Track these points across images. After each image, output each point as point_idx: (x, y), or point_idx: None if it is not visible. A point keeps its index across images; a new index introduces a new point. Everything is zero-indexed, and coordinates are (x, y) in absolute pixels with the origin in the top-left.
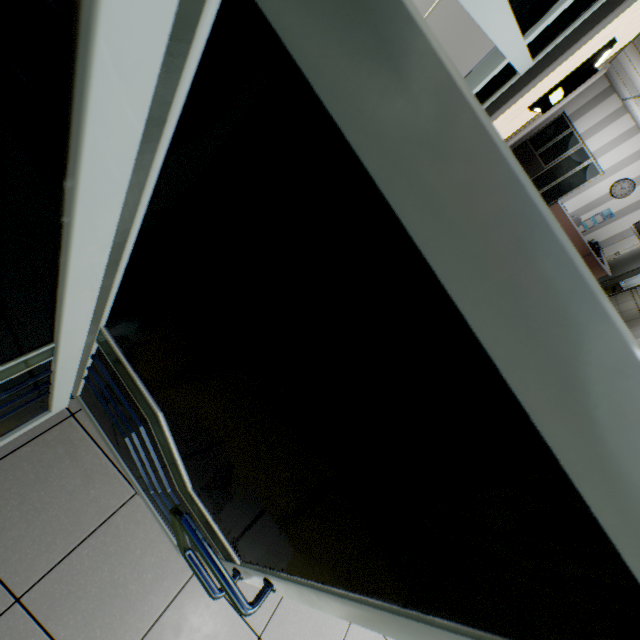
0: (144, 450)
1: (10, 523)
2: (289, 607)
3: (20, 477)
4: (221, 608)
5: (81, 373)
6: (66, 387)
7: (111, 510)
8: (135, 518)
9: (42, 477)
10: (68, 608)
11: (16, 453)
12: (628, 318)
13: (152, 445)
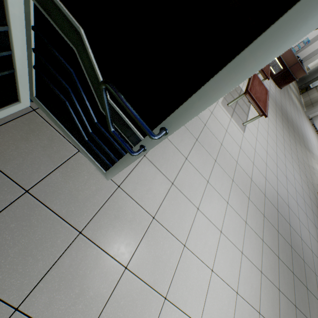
0: (77, 101)
1: (13, 157)
2: (166, 207)
3: (12, 136)
4: (133, 204)
5: (30, 62)
6: (23, 66)
7: (67, 157)
8: (81, 162)
9: (25, 138)
10: (55, 197)
11: (6, 125)
12: (314, 101)
13: (81, 87)
